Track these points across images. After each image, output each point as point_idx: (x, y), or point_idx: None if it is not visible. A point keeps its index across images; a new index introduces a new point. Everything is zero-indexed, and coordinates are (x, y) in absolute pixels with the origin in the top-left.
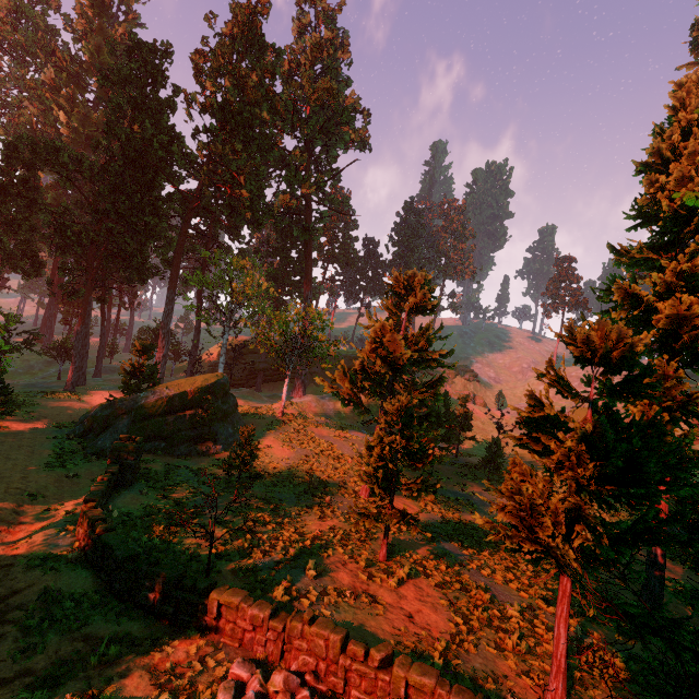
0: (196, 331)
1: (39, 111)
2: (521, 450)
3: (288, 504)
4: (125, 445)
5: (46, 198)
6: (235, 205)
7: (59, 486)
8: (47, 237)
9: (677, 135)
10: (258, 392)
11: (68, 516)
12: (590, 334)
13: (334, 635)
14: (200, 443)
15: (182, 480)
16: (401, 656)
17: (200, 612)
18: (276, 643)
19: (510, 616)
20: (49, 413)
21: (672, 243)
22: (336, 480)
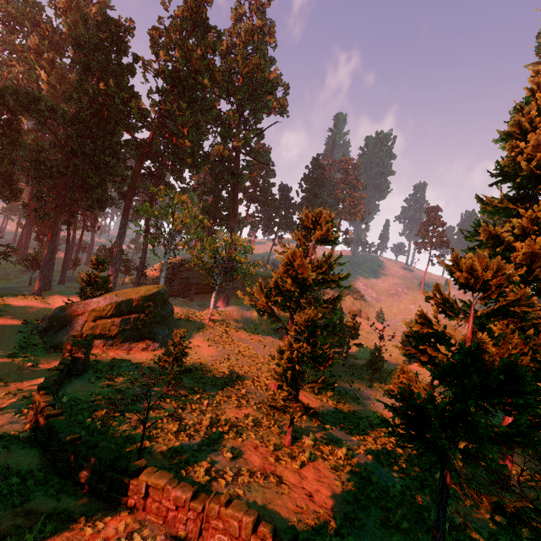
0: (143, 251)
1: (25, 70)
2: (396, 355)
3: (211, 394)
4: (77, 341)
5: (27, 139)
6: (179, 153)
7: (20, 373)
8: (25, 169)
9: (534, 111)
10: (191, 302)
11: (24, 400)
12: (474, 264)
13: (247, 517)
14: (141, 341)
15: (125, 371)
16: (305, 539)
17: (130, 491)
18: (196, 522)
19: (392, 496)
20: (18, 312)
21: (525, 196)
22: (251, 375)
